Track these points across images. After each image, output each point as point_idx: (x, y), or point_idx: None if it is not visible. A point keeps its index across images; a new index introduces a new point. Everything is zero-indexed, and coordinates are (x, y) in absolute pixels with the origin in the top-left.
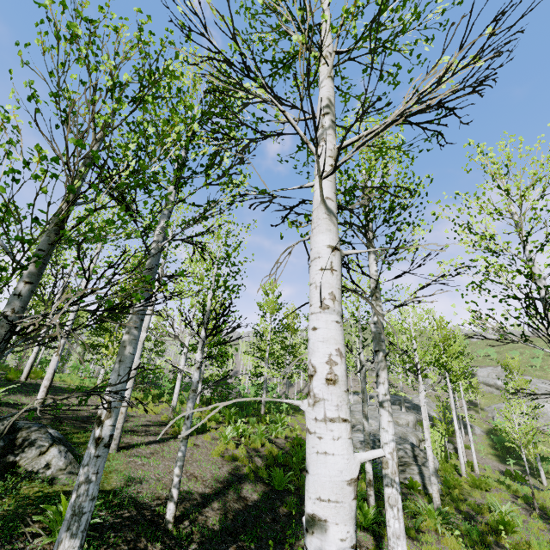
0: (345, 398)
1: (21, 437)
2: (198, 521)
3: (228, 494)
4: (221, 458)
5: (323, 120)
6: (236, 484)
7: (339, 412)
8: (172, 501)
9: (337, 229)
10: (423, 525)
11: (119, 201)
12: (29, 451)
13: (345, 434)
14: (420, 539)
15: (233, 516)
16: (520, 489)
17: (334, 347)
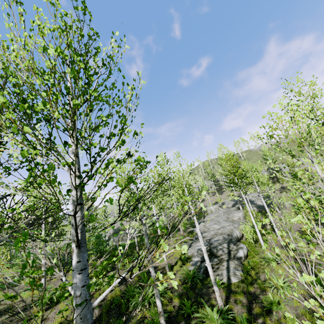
0: None
1: None
2: None
3: None
4: None
5: None
6: None
7: None
8: None
9: None
10: None
11: None
12: None
13: None
14: None
15: None
16: (302, 250)
17: None
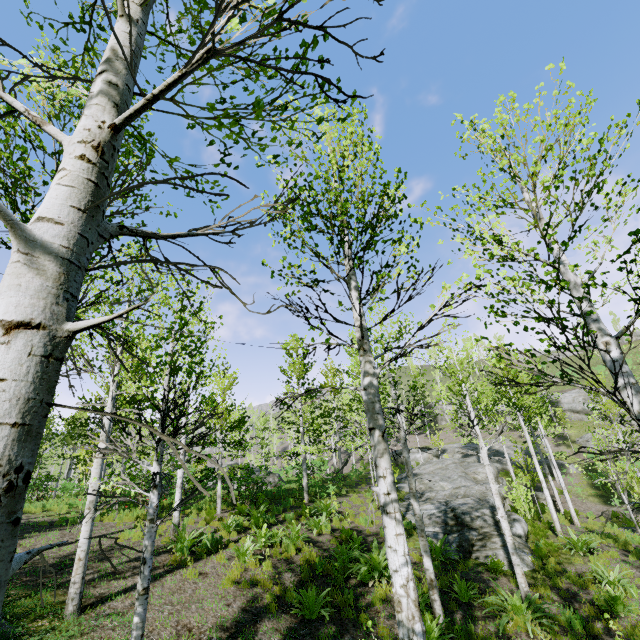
0: None
1: None
2: None
3: None
4: (235, 587)
5: (93, 84)
6: (249, 626)
7: None
8: None
9: (52, 279)
10: (509, 627)
11: None
12: None
13: None
14: None
15: None
16: (630, 540)
17: None
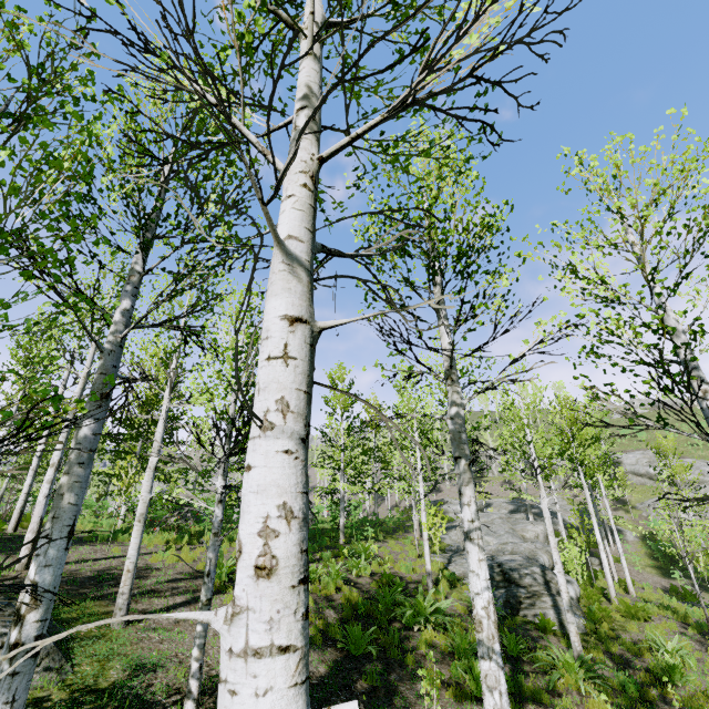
0: (292, 601)
1: None
2: None
3: None
4: None
5: (297, 119)
6: None
7: (272, 633)
8: (190, 698)
9: (306, 286)
10: (560, 684)
11: (40, 278)
12: None
13: (283, 679)
14: (556, 705)
15: None
16: (690, 613)
17: (276, 502)
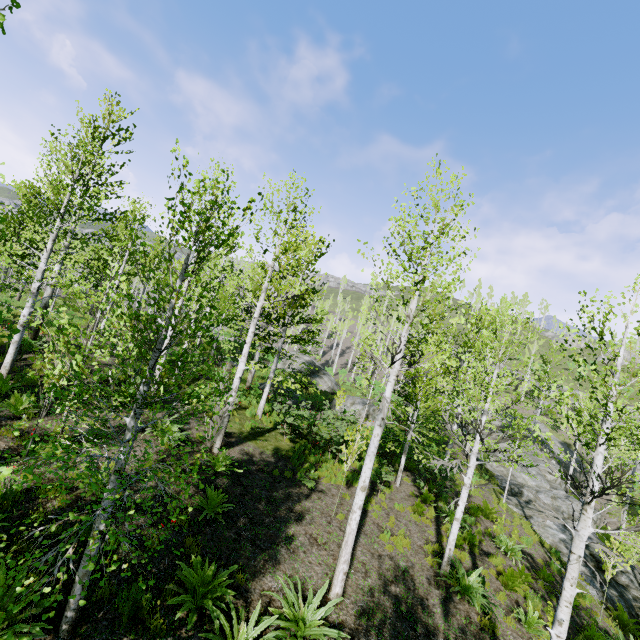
0: None
1: None
2: None
3: None
4: None
5: None
6: None
7: None
8: None
9: None
10: None
11: None
12: None
13: None
14: None
15: None
16: None
17: None
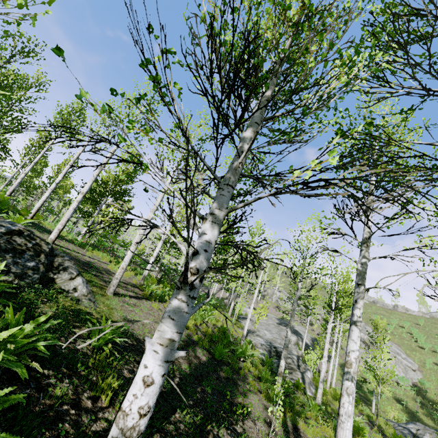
0: None
1: (57, 262)
2: (175, 363)
3: (189, 351)
4: None
5: None
6: (192, 345)
7: None
8: None
9: None
10: (308, 413)
11: (241, 104)
12: (63, 274)
13: None
14: (307, 422)
15: (194, 367)
16: (363, 409)
17: None
